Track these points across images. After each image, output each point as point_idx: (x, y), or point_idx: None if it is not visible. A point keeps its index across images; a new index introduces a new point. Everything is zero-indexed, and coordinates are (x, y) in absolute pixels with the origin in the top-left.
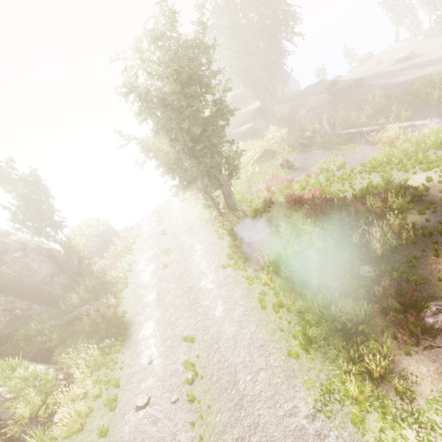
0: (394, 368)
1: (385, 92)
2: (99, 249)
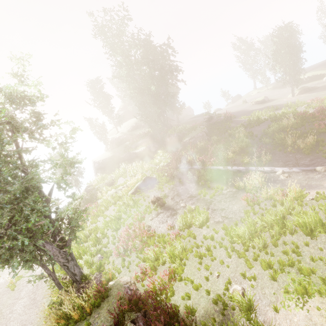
0: None
1: (248, 130)
2: None
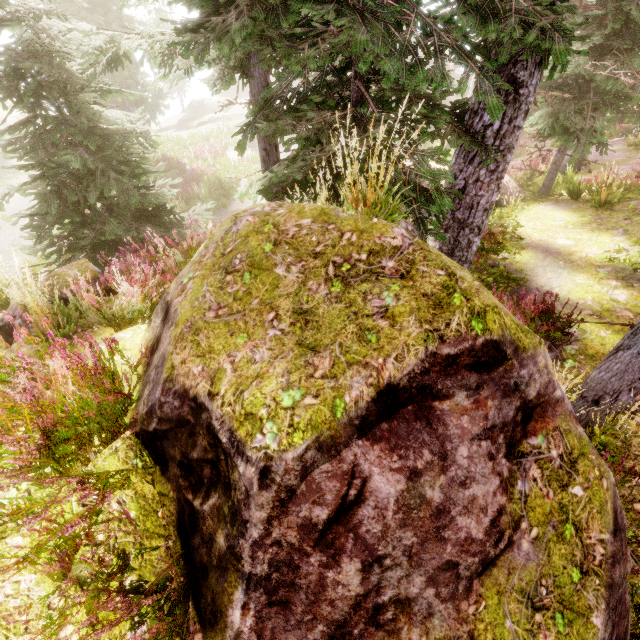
0: None
1: None
2: None
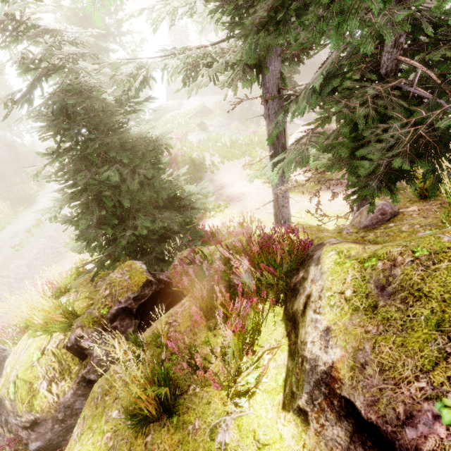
0: None
1: None
2: None
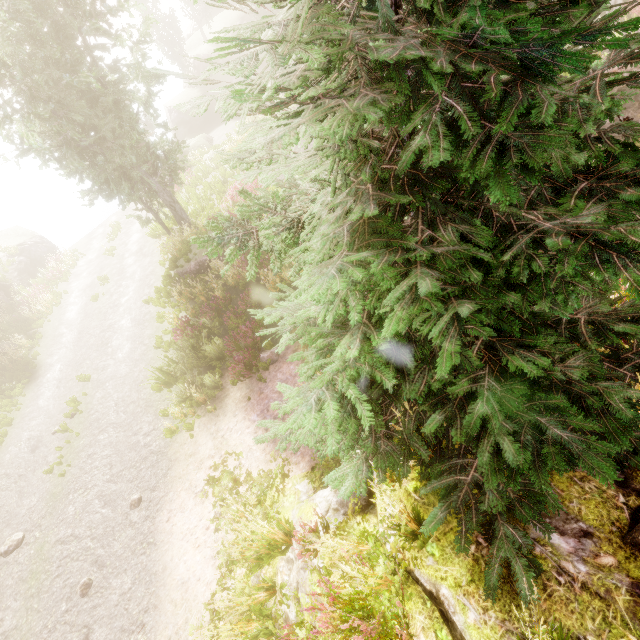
0: (222, 395)
1: None
2: (24, 273)
